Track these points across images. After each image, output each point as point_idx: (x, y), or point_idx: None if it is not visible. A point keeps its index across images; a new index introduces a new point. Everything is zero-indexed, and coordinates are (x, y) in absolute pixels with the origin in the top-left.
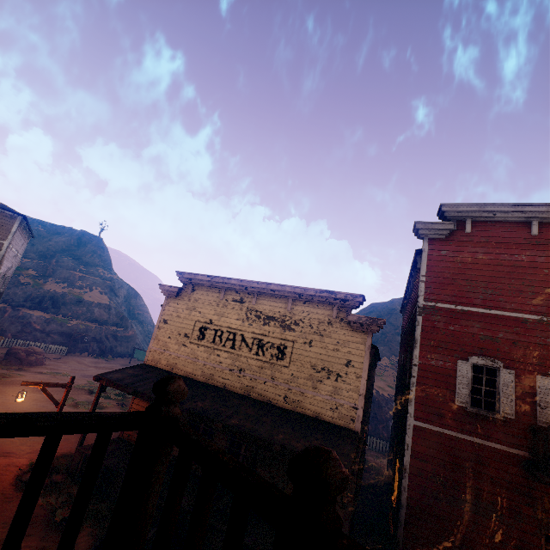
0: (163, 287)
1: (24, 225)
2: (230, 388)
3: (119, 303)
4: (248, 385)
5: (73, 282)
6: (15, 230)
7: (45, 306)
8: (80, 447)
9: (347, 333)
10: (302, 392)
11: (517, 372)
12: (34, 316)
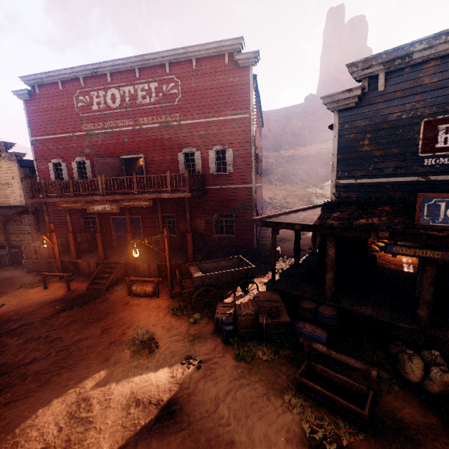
0: None
1: None
2: None
3: None
4: None
5: None
6: None
7: None
8: None
9: (8, 163)
10: (2, 197)
11: (67, 162)
12: None
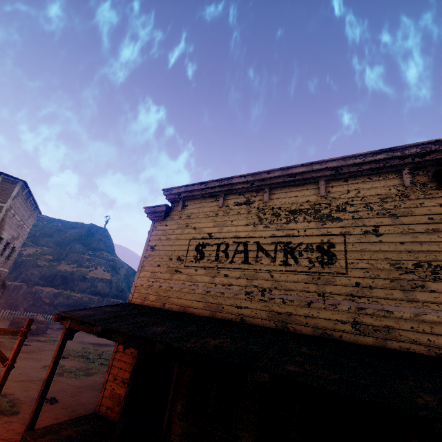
0: (149, 209)
1: (27, 195)
2: (251, 320)
3: (119, 279)
4: (281, 312)
5: (81, 263)
6: (16, 195)
7: (56, 283)
8: (27, 432)
9: None
10: (389, 310)
11: None
12: (45, 291)
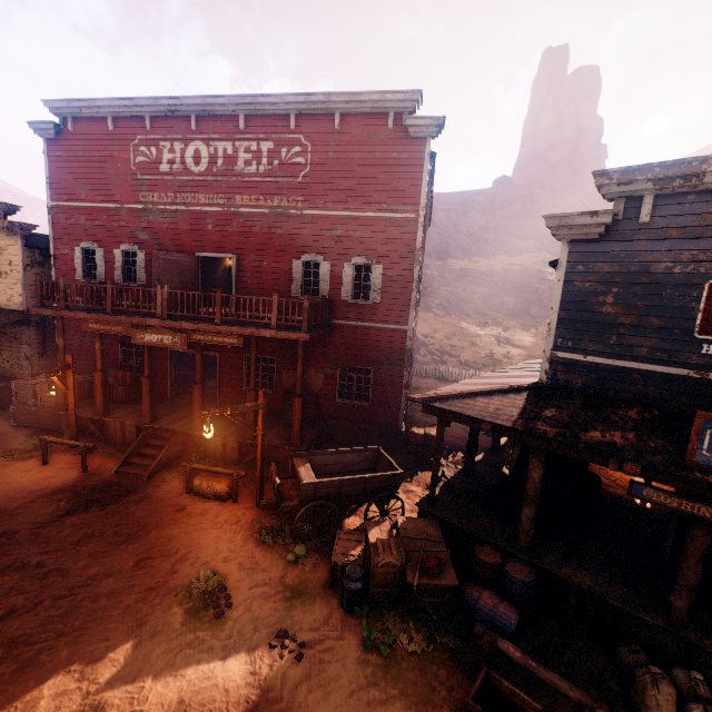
0: None
1: None
2: None
3: None
4: None
5: None
6: None
7: None
8: None
9: (5, 239)
10: None
11: (106, 249)
12: None
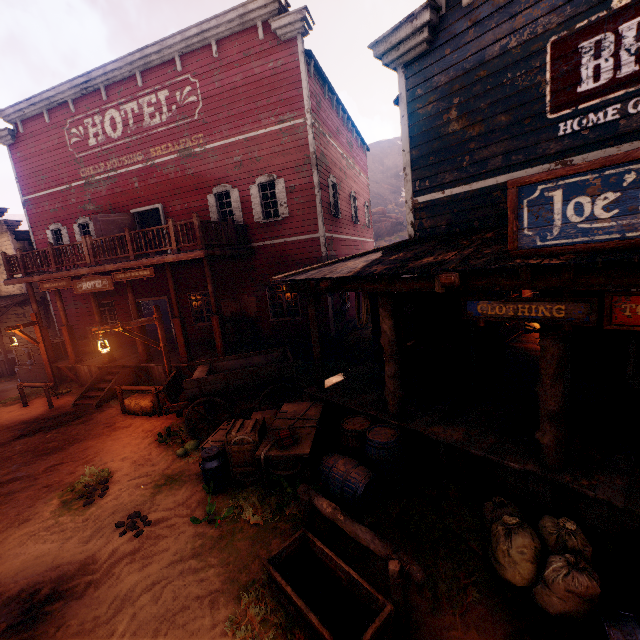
0: None
1: None
2: None
3: None
4: None
5: None
6: None
7: None
8: None
9: (1, 237)
10: None
11: (68, 227)
12: None
